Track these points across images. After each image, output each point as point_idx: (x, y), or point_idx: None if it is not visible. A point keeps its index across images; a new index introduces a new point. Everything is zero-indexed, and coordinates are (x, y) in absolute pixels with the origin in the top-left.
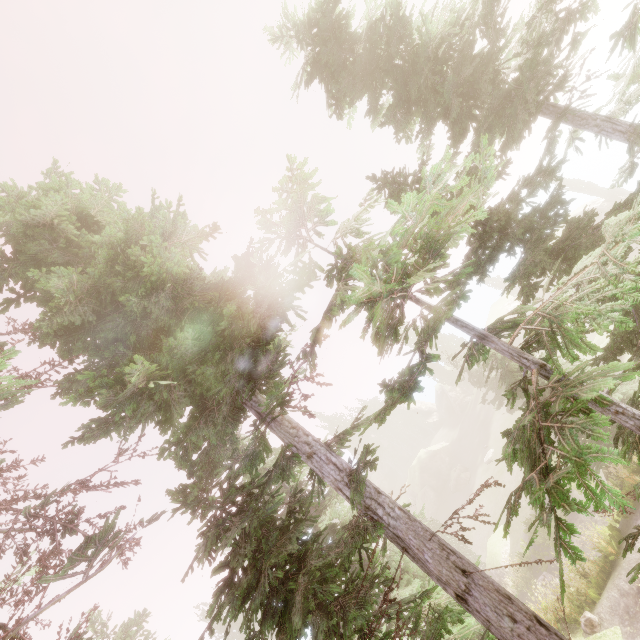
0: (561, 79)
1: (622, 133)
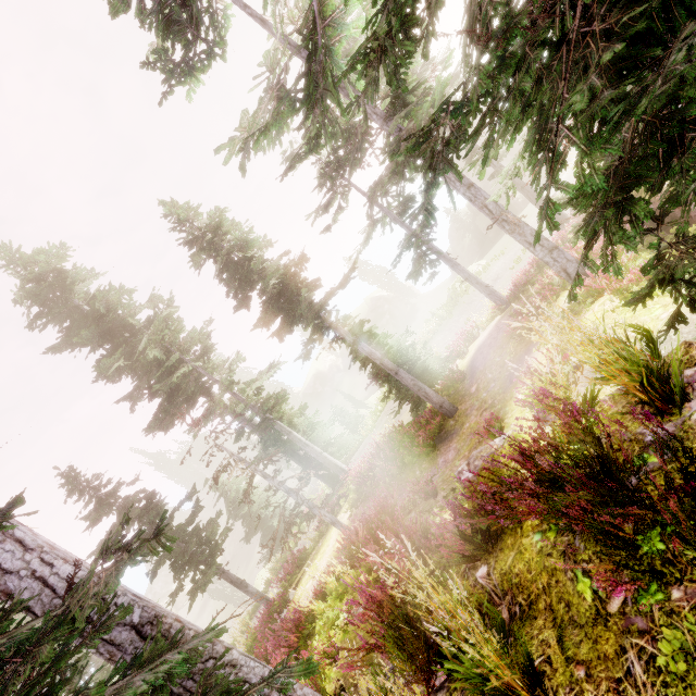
0: (211, 384)
1: (241, 421)
